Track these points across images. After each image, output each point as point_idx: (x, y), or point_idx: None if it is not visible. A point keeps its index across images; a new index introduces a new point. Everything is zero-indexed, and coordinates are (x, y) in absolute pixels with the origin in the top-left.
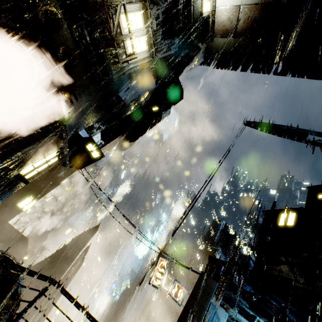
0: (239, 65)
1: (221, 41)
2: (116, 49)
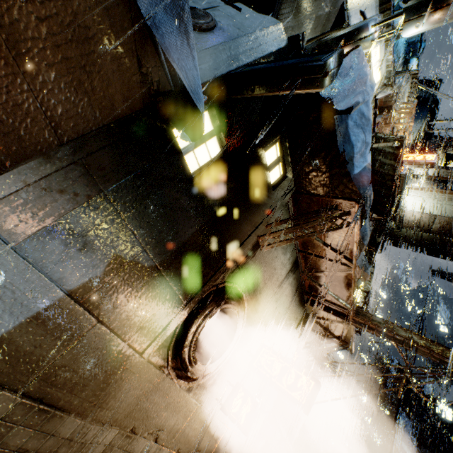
0: (436, 254)
1: (410, 232)
2: (360, 331)
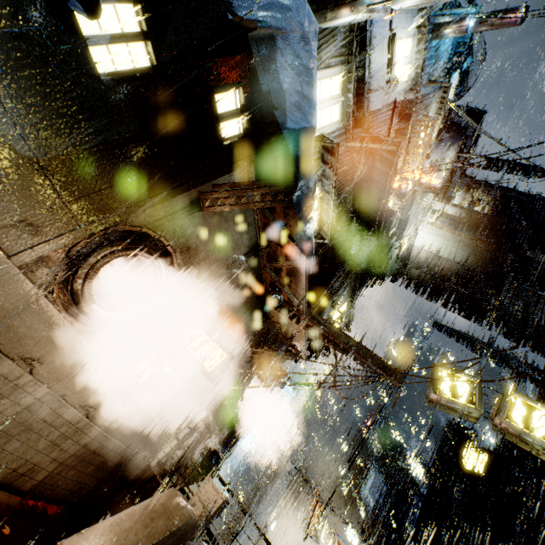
0: (433, 299)
1: (415, 271)
2: (327, 353)
